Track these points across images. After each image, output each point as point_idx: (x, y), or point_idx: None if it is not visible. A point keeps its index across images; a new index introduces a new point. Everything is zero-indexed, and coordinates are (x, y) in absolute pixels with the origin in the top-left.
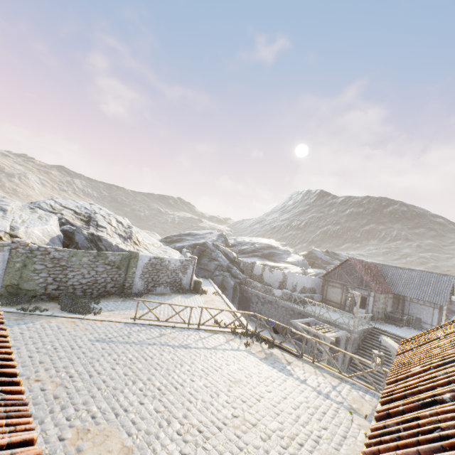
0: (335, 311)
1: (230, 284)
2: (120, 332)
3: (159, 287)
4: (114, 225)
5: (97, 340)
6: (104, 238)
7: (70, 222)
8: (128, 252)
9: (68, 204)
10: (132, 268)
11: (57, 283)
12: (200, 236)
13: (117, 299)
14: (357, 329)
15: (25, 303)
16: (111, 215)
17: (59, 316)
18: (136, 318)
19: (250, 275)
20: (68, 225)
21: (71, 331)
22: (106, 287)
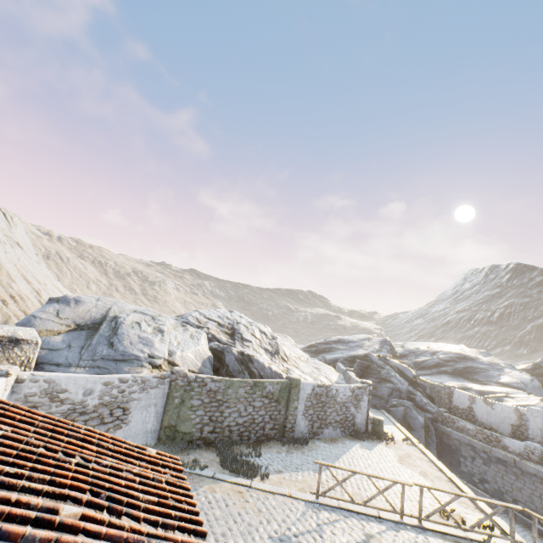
0: None
1: (418, 420)
2: (305, 522)
3: (326, 428)
4: (258, 337)
5: (279, 538)
6: (254, 358)
7: (216, 337)
8: (286, 379)
9: (211, 314)
10: (293, 401)
11: (212, 423)
12: (354, 343)
13: (279, 448)
14: None
15: (181, 451)
16: (252, 323)
17: (221, 478)
18: (319, 493)
19: (448, 407)
20: (214, 340)
21: (242, 513)
22: (264, 429)
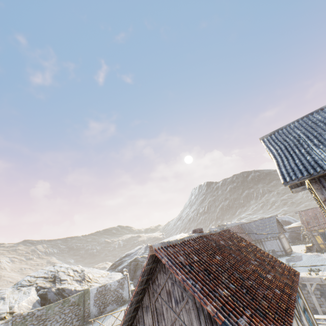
0: None
1: None
2: None
3: (108, 306)
4: (72, 274)
5: None
6: (66, 288)
7: (42, 286)
8: (82, 291)
9: (39, 274)
10: (87, 300)
11: None
12: (133, 253)
13: None
14: None
15: None
16: (68, 268)
17: None
18: None
19: None
20: (42, 289)
21: None
22: (73, 323)
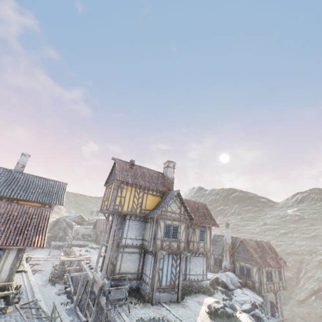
0: (87, 242)
1: (60, 235)
2: None
3: None
4: None
5: None
6: None
7: None
8: None
9: None
10: None
11: None
12: (69, 216)
13: None
14: (73, 243)
15: None
16: None
17: None
18: None
19: (72, 231)
20: None
21: None
22: None
